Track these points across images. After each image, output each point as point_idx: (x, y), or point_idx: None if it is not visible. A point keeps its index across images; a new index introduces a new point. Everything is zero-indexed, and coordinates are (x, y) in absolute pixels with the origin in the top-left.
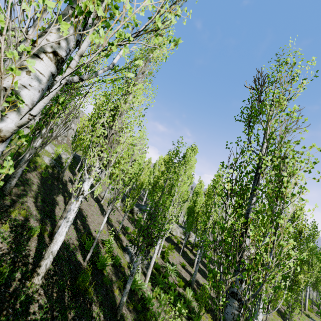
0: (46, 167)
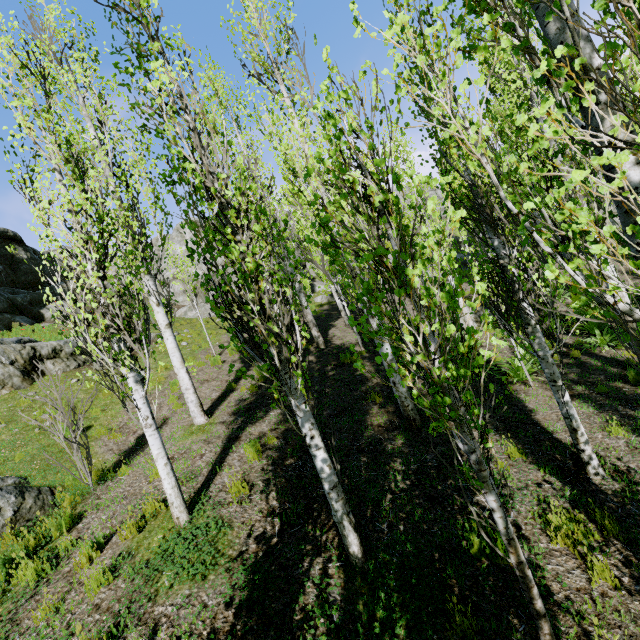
0: (320, 306)
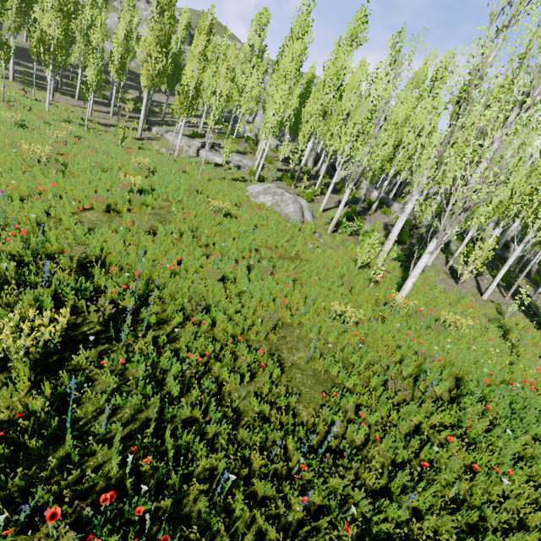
0: None
